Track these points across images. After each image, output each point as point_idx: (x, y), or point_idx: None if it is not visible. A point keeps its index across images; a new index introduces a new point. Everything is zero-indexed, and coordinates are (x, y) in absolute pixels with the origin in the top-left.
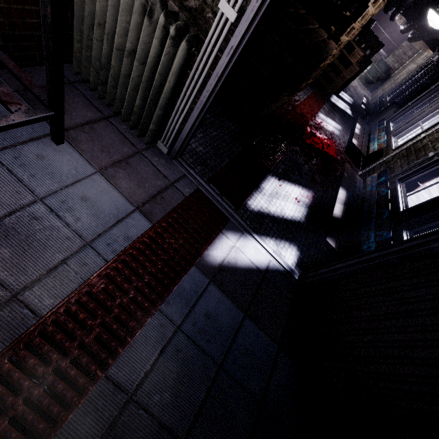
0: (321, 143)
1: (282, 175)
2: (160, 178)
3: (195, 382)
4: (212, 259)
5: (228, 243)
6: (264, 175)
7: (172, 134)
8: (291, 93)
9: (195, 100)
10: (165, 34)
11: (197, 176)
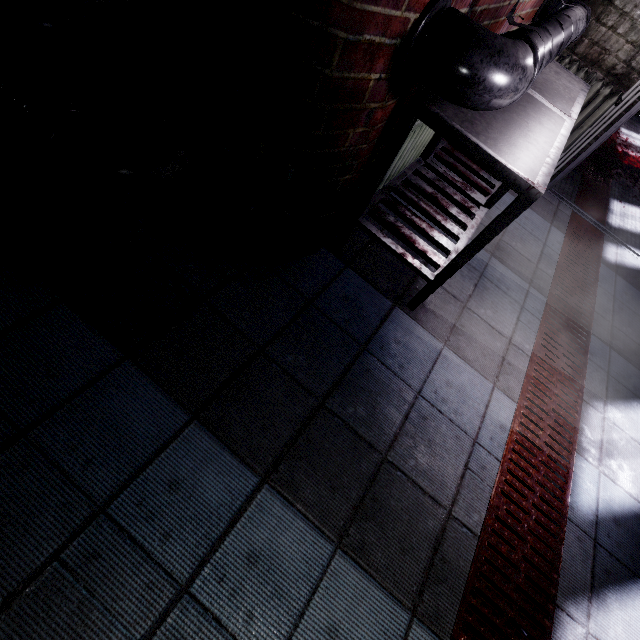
0: (637, 162)
1: (620, 197)
2: (549, 204)
3: (639, 327)
4: (608, 260)
5: (612, 251)
6: (607, 199)
7: (558, 168)
8: (637, 114)
9: (597, 136)
10: (594, 95)
11: (569, 201)
